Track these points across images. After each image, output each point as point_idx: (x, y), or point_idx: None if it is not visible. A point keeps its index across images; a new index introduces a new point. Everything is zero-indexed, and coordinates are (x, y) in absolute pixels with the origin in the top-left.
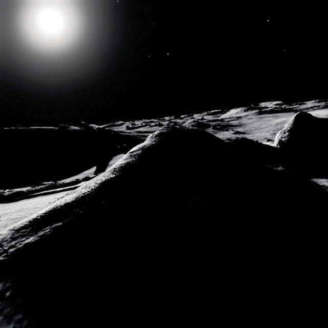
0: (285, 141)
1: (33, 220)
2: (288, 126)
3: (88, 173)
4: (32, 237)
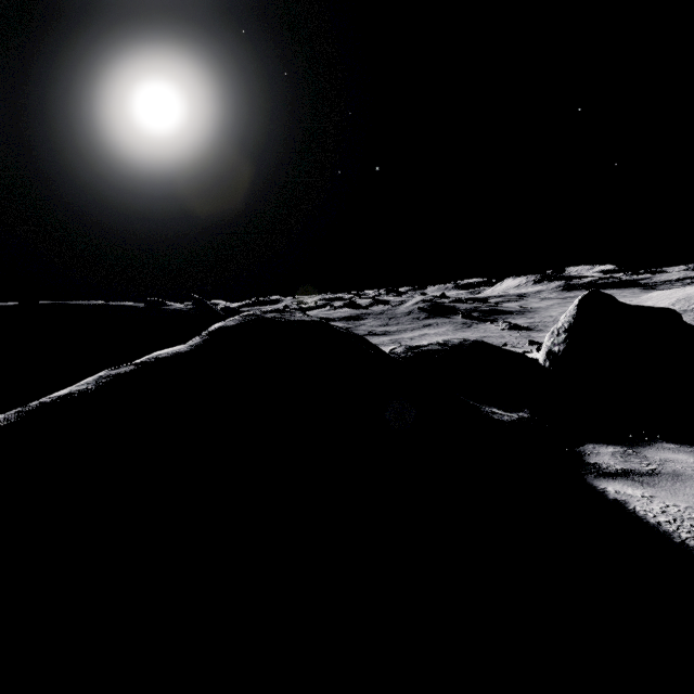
0: (559, 352)
1: None
2: (565, 321)
3: None
4: None
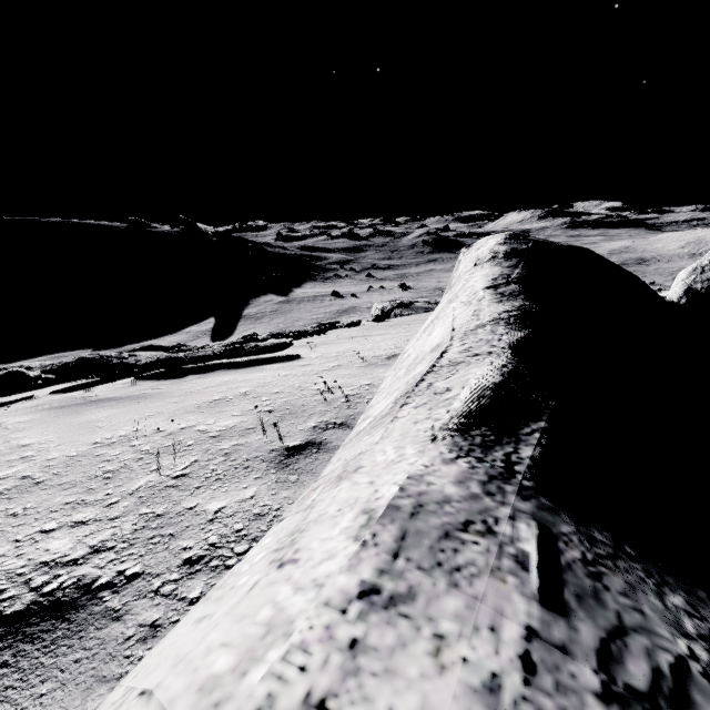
0: (702, 290)
1: (468, 413)
2: None
3: (198, 333)
4: (524, 446)
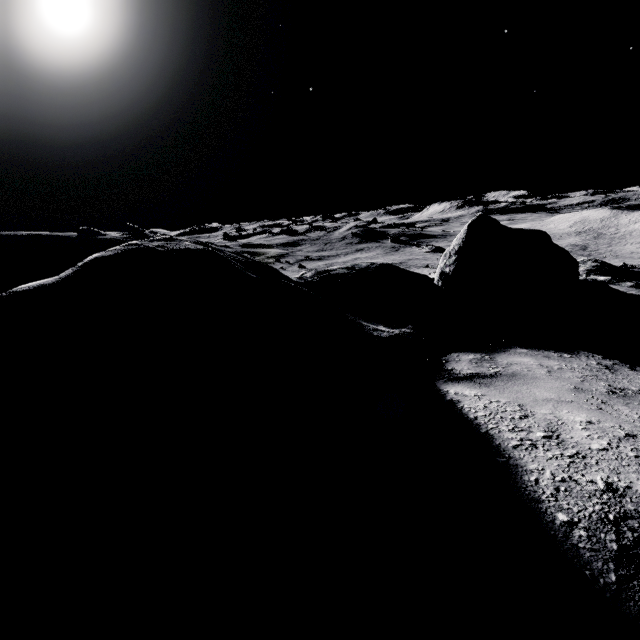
0: (449, 273)
1: None
2: (456, 244)
3: None
4: None
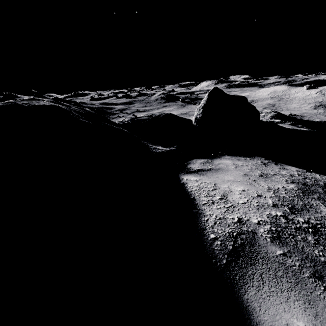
0: (199, 118)
1: None
2: (203, 103)
3: None
4: None
